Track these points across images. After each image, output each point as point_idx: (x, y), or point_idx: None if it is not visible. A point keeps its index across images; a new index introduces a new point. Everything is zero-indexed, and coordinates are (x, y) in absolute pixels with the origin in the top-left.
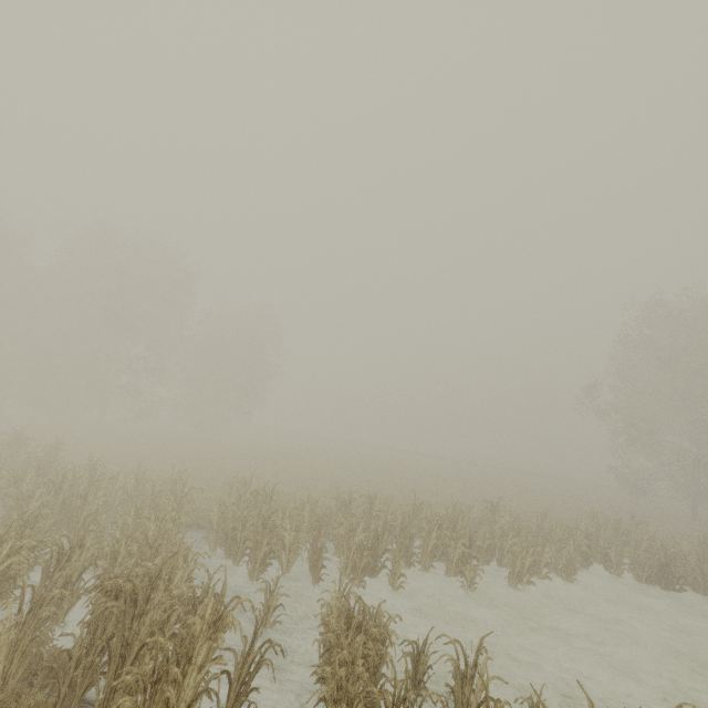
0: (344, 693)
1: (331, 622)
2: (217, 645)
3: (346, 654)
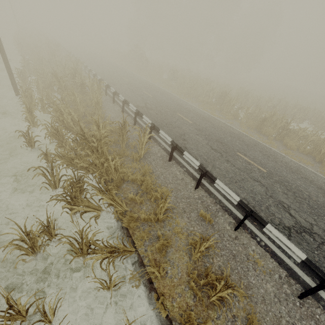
0: (252, 114)
1: (253, 108)
2: (235, 103)
3: (254, 110)
